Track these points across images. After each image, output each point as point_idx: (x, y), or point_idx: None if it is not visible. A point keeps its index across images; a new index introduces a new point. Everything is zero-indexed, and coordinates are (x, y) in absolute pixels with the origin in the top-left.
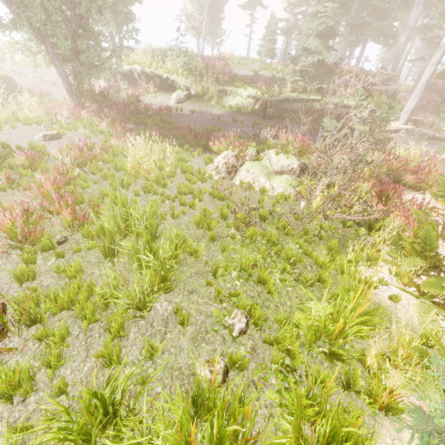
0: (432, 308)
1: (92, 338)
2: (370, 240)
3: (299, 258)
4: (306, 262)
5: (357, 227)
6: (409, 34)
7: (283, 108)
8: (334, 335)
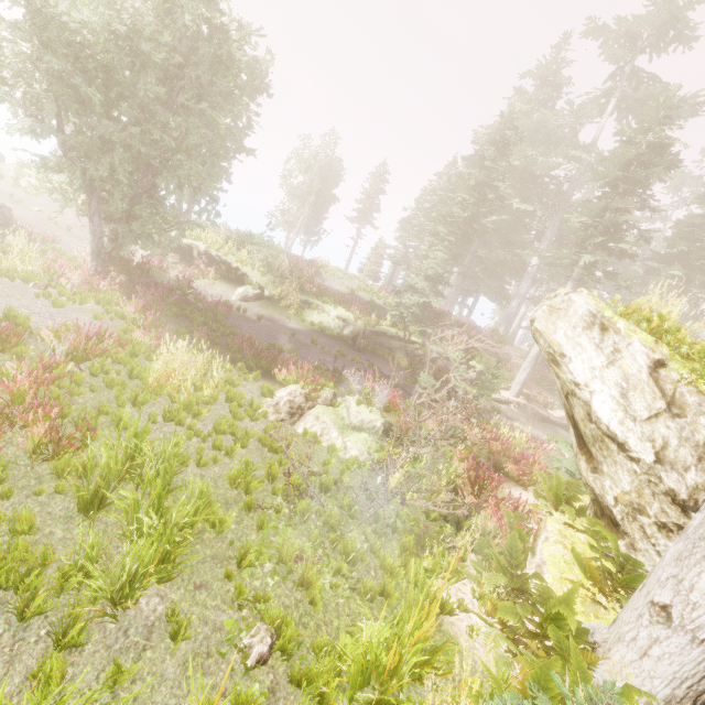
0: (499, 638)
1: (24, 643)
2: (457, 544)
3: (361, 554)
4: (370, 563)
5: (444, 523)
6: (520, 301)
7: (378, 342)
8: (386, 672)
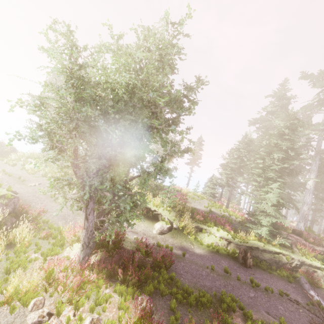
0: None
1: None
2: None
3: None
4: None
5: None
6: (309, 207)
7: (254, 255)
8: None
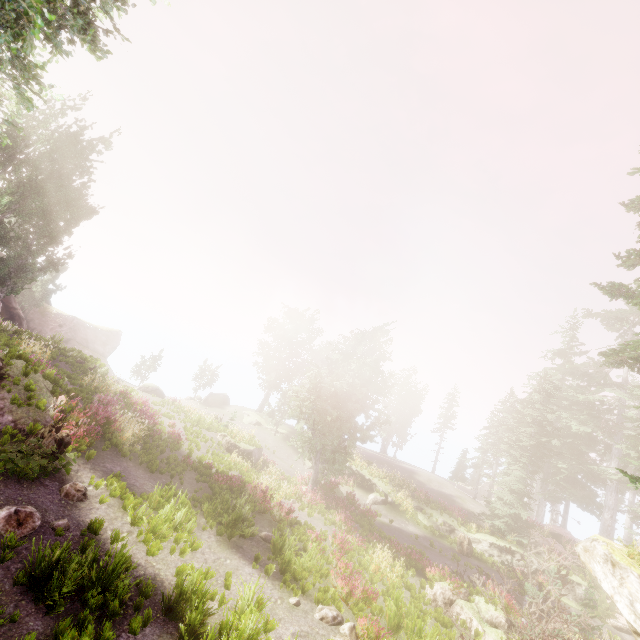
0: None
1: None
2: None
3: None
4: None
5: None
6: (611, 513)
7: (481, 549)
8: None
